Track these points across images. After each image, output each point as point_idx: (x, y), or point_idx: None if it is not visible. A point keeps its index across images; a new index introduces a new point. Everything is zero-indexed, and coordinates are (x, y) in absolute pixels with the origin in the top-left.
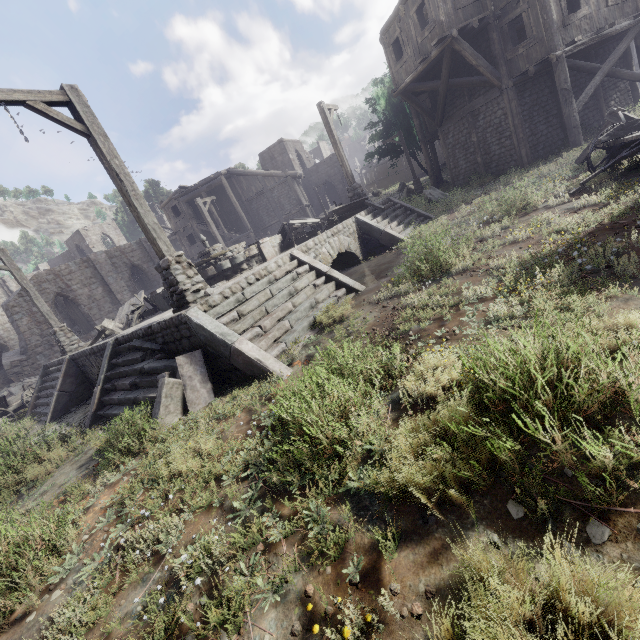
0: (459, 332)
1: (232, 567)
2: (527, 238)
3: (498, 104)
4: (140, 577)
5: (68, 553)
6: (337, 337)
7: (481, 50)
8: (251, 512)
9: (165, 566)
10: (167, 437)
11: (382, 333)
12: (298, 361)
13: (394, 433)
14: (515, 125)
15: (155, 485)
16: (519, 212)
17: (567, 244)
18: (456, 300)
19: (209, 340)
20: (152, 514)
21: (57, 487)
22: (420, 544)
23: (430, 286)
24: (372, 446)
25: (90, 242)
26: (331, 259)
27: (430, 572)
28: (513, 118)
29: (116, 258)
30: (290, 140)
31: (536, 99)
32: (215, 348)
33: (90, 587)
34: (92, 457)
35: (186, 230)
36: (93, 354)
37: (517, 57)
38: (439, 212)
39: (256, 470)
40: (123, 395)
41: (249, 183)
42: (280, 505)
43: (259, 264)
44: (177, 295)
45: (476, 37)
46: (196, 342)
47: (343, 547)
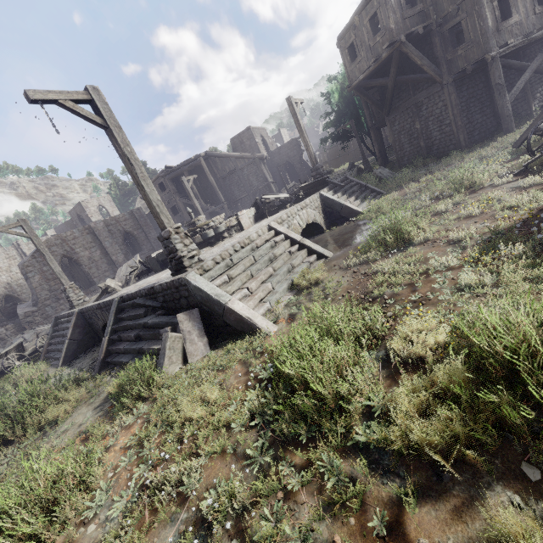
0: (433, 297)
1: (257, 513)
2: (480, 213)
3: (439, 97)
4: (168, 516)
5: (98, 490)
6: (315, 298)
7: (424, 52)
8: (264, 459)
9: (193, 508)
10: (173, 385)
11: (357, 296)
12: (282, 319)
13: (388, 390)
14: (454, 114)
15: (168, 429)
16: (467, 190)
17: (521, 219)
18: (424, 268)
19: (205, 300)
20: (172, 457)
21: (77, 426)
22: (439, 500)
23: (395, 254)
24: (371, 402)
25: (89, 212)
26: (301, 229)
27: (456, 529)
28: (452, 108)
29: (112, 226)
30: (256, 127)
31: (472, 92)
32: (210, 307)
33: (125, 524)
34: (105, 400)
35: (170, 203)
36: (99, 309)
37: (456, 57)
38: (389, 188)
39: (262, 419)
40: (128, 345)
41: (223, 163)
42: (291, 454)
43: (237, 233)
44: (175, 260)
45: (420, 41)
46: (193, 301)
47: (362, 499)
